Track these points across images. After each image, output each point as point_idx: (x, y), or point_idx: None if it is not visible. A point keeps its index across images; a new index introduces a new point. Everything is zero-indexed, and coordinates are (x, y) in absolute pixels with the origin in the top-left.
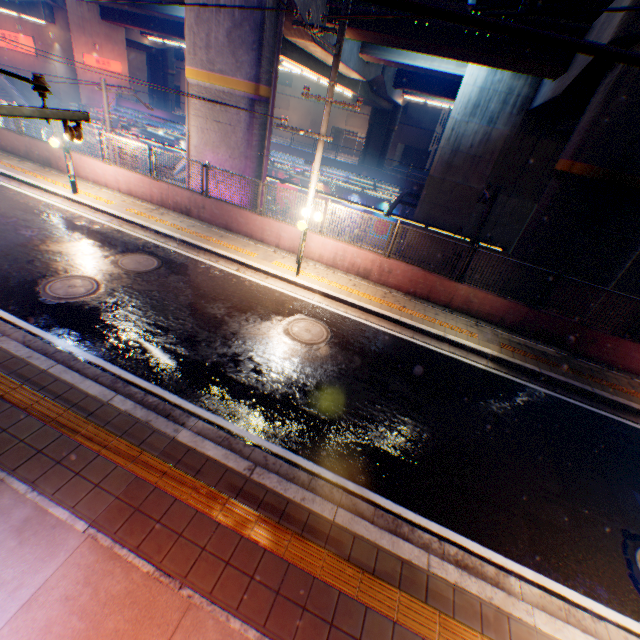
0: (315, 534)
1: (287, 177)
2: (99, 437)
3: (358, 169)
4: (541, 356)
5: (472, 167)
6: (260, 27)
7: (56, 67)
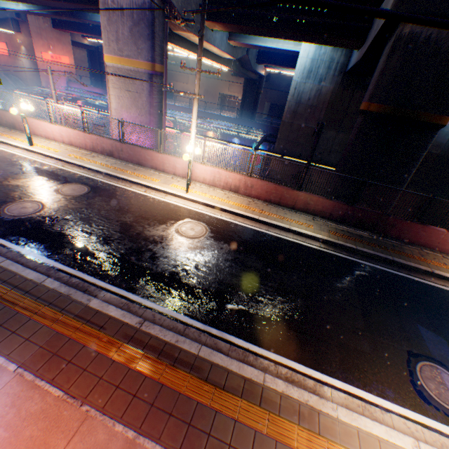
0: (183, 364)
1: (185, 128)
2: (32, 307)
3: (237, 120)
4: (358, 238)
5: (311, 113)
6: (152, 24)
7: (23, 62)
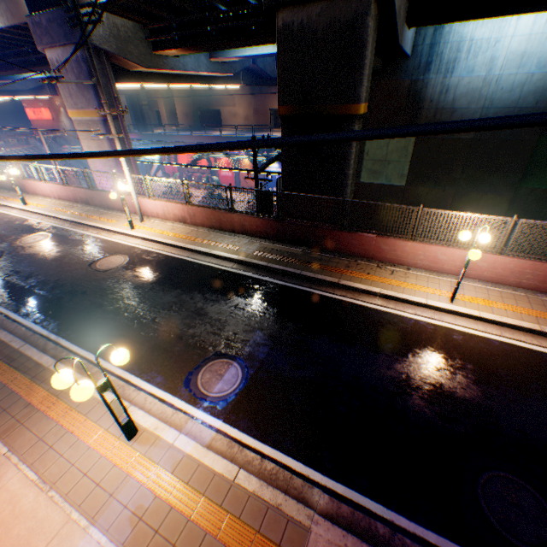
0: (3, 354)
1: (190, 162)
2: None
3: None
4: (283, 255)
5: None
6: (90, 74)
7: (65, 123)
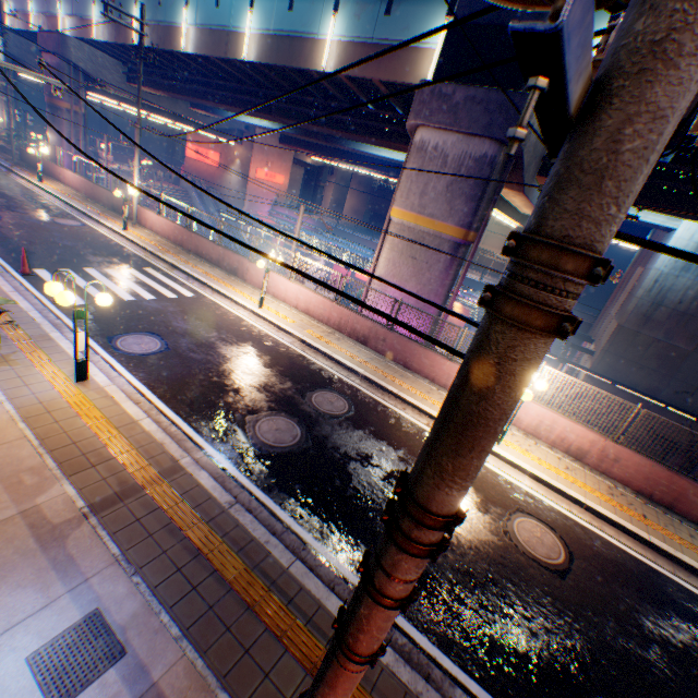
0: None
1: None
2: None
3: None
4: None
5: (679, 324)
6: (485, 182)
7: (231, 177)
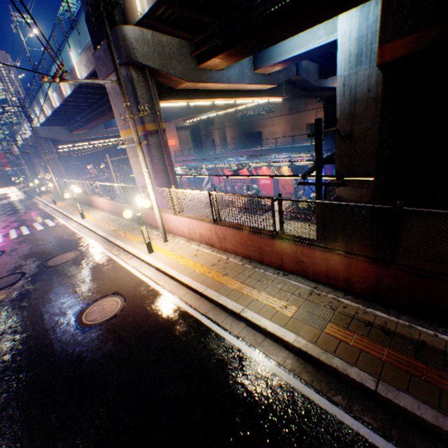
0: None
1: (231, 172)
2: None
3: (310, 147)
4: (406, 351)
5: (377, 108)
6: (133, 92)
7: None
